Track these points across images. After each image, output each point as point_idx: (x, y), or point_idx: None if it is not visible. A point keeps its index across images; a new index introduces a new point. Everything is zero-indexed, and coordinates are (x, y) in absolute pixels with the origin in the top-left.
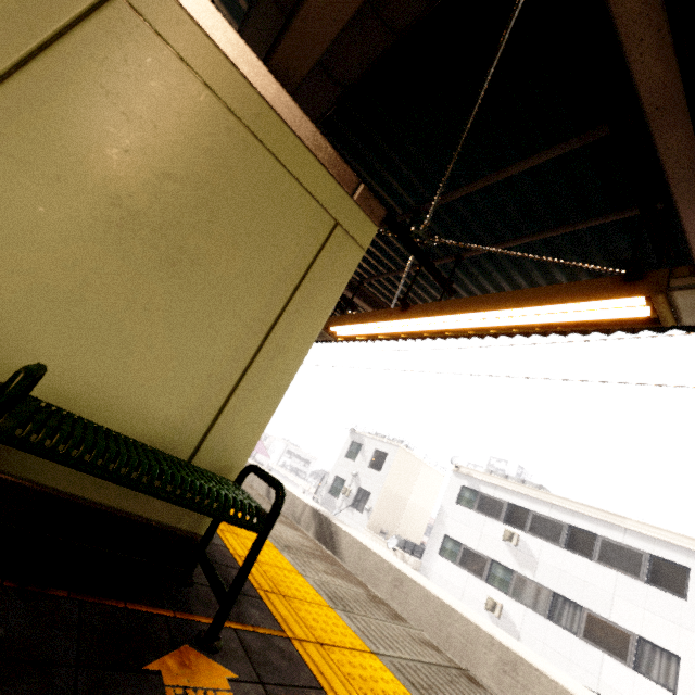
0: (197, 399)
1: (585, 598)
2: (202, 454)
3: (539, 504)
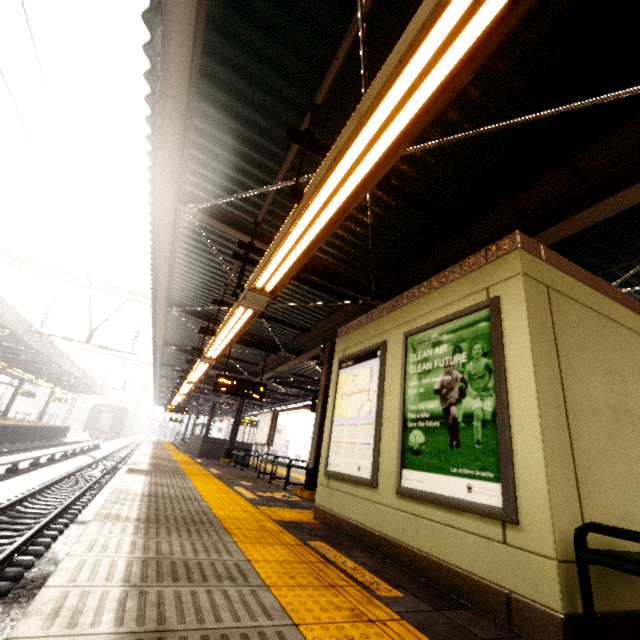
0: None
1: None
2: None
3: None
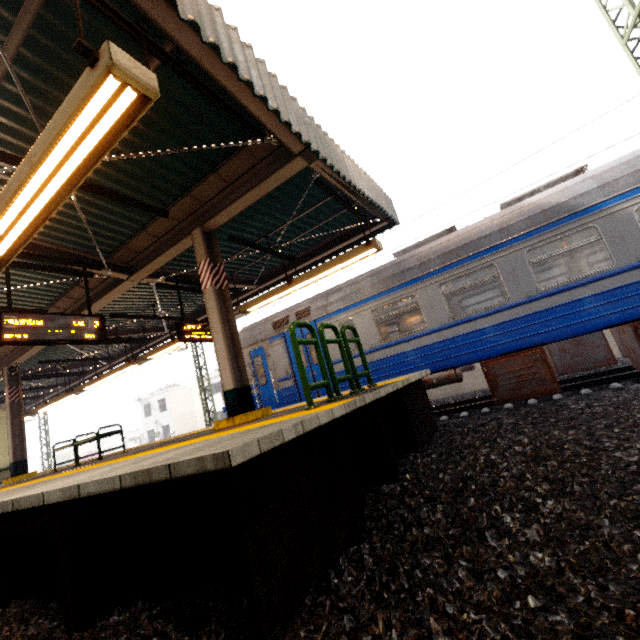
0: (5, 460)
1: None
2: None
3: None
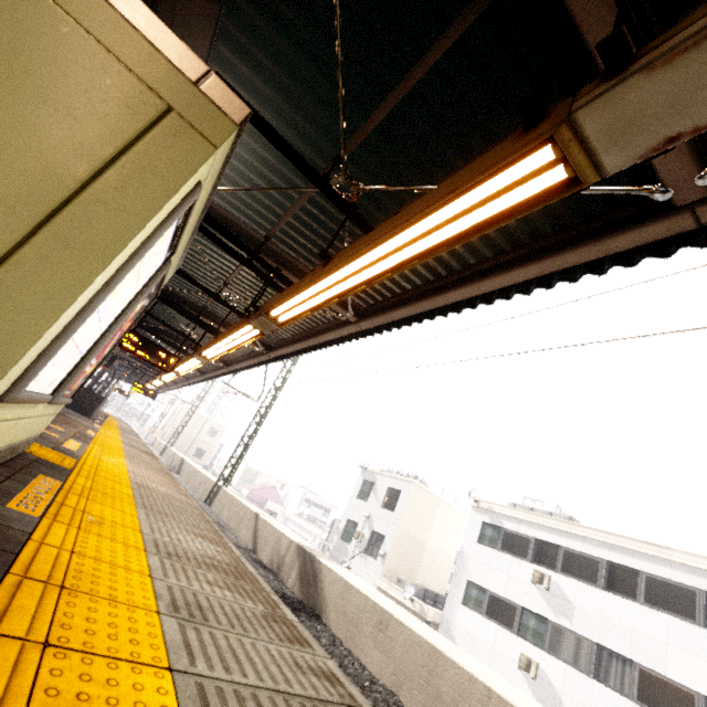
0: None
1: (635, 650)
2: None
3: (569, 538)
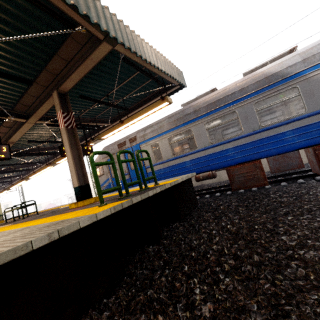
0: None
1: None
2: None
3: None
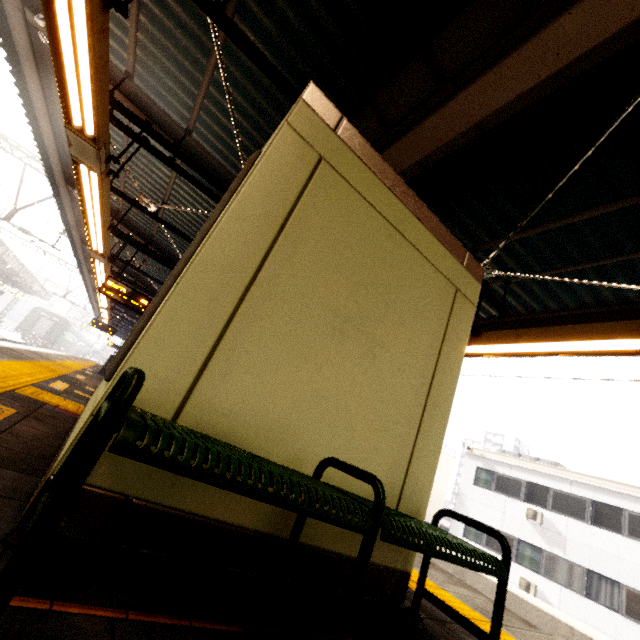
0: (394, 457)
1: (622, 574)
2: (402, 503)
3: (557, 481)
